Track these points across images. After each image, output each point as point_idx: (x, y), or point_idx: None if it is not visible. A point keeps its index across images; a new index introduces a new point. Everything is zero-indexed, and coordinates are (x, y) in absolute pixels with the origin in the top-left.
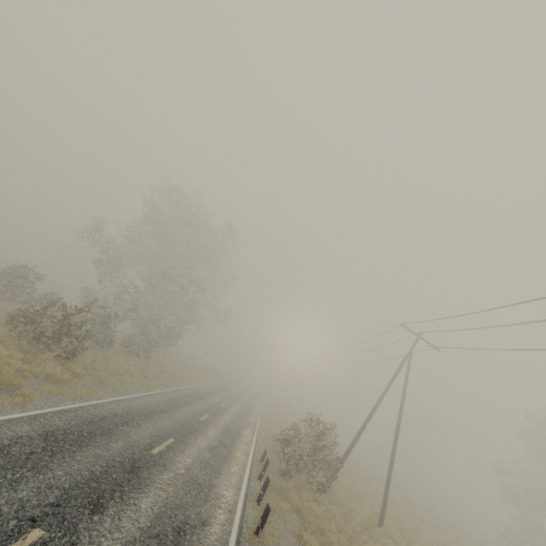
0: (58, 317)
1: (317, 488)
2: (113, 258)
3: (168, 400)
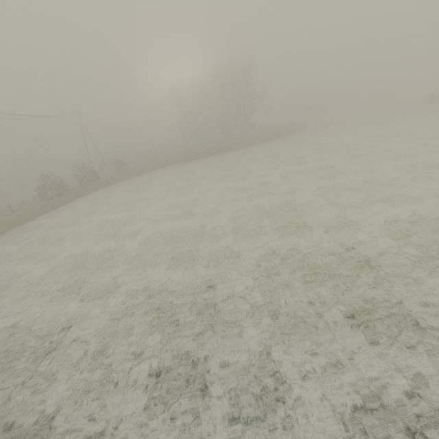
0: None
1: None
2: None
3: None
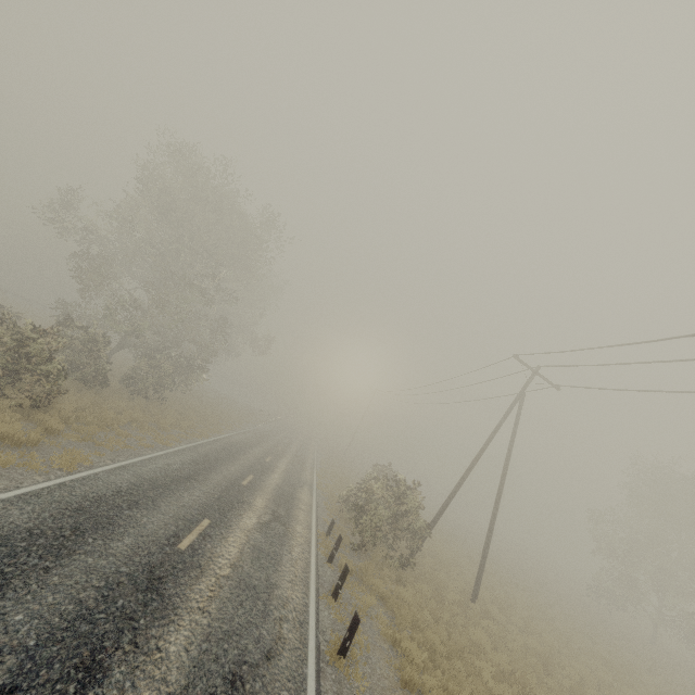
0: (11, 345)
1: (399, 562)
2: (97, 256)
3: (195, 460)
